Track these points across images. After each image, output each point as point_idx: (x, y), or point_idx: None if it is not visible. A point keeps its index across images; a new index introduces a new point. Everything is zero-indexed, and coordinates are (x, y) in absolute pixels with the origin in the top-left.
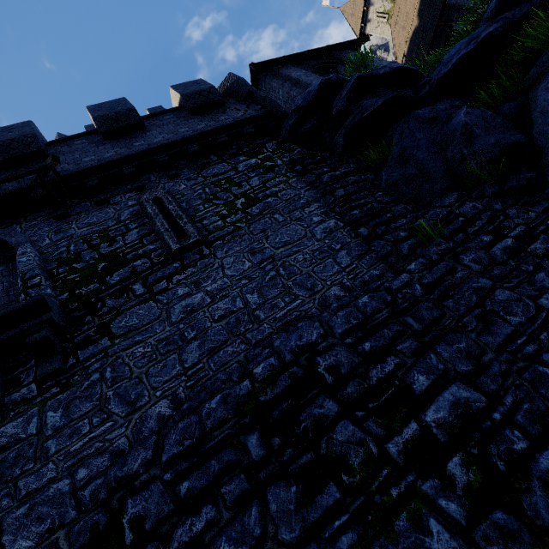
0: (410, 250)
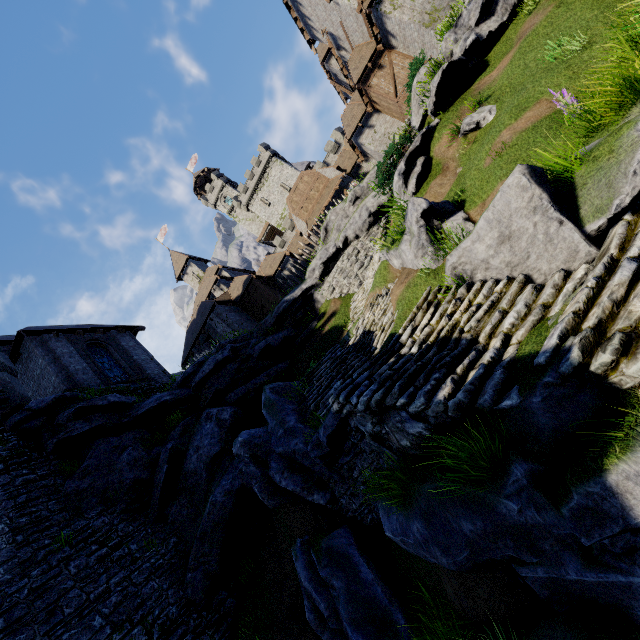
0: (44, 557)
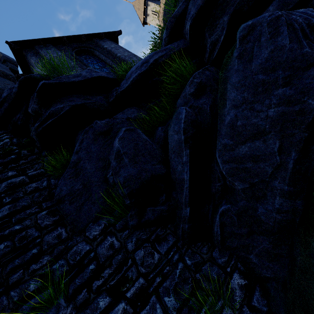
0: None
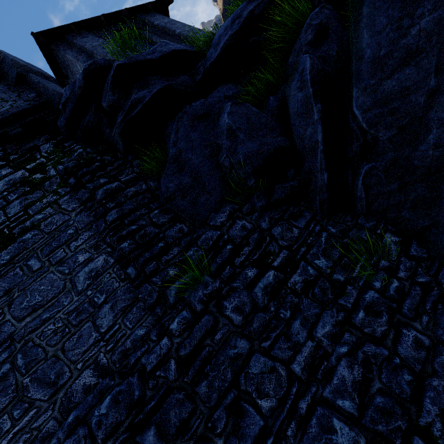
0: (177, 296)
